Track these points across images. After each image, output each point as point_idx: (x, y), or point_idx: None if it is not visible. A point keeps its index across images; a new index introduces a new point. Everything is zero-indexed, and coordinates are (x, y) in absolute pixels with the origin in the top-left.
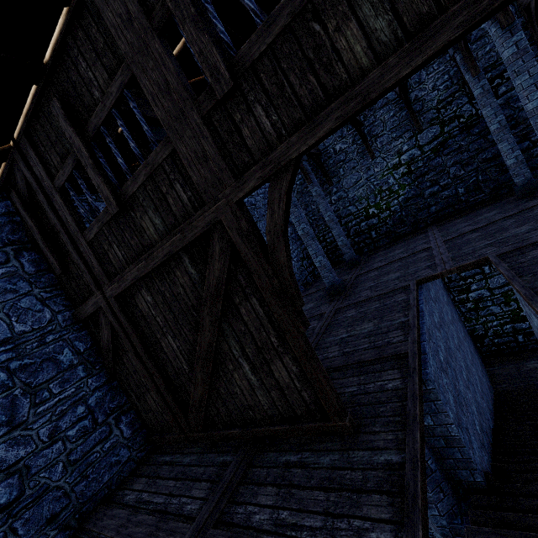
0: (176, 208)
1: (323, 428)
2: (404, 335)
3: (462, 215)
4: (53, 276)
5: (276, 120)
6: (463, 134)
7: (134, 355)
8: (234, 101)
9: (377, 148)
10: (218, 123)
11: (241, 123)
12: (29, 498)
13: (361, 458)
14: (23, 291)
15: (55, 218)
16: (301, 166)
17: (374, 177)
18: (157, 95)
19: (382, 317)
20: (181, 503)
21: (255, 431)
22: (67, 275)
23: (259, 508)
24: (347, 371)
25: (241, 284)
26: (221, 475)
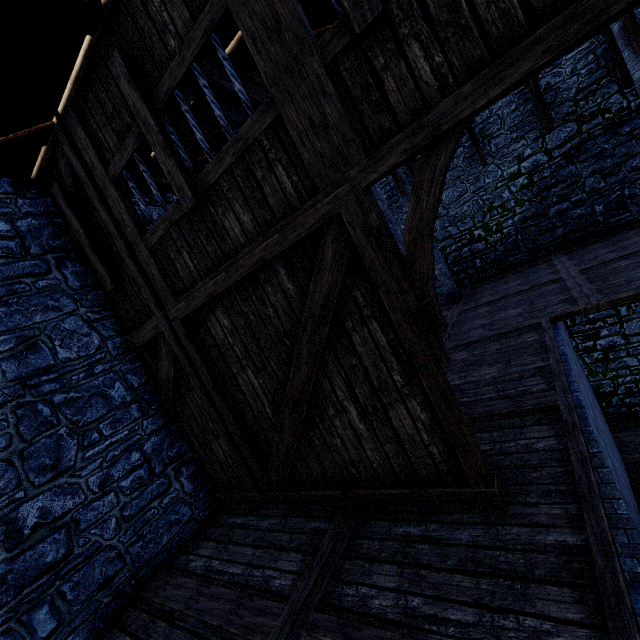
0: (274, 199)
1: (458, 494)
2: (547, 383)
3: (599, 240)
4: (101, 293)
5: (441, 63)
6: (608, 134)
7: (201, 393)
8: (377, 38)
9: (490, 152)
10: (349, 73)
11: (384, 72)
12: (78, 558)
13: (518, 536)
14: (66, 309)
15: (107, 217)
16: (394, 173)
17: (484, 190)
18: (261, 37)
19: (507, 361)
20: (267, 577)
21: (358, 494)
22: (119, 292)
23: (377, 591)
24: (471, 425)
25: (358, 303)
26: (315, 545)
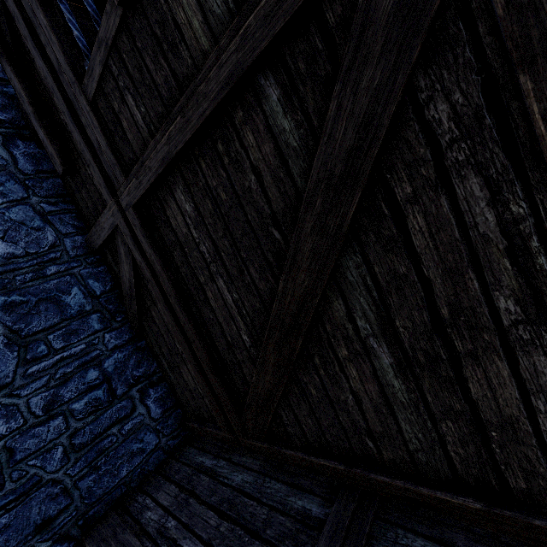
0: None
1: None
2: None
3: None
4: (60, 182)
5: None
6: None
7: (164, 307)
8: None
9: None
10: None
11: None
12: (9, 495)
13: None
14: (14, 196)
15: (43, 64)
16: None
17: None
18: None
19: None
20: None
21: (376, 480)
22: (75, 178)
23: None
24: None
25: (436, 135)
26: None
